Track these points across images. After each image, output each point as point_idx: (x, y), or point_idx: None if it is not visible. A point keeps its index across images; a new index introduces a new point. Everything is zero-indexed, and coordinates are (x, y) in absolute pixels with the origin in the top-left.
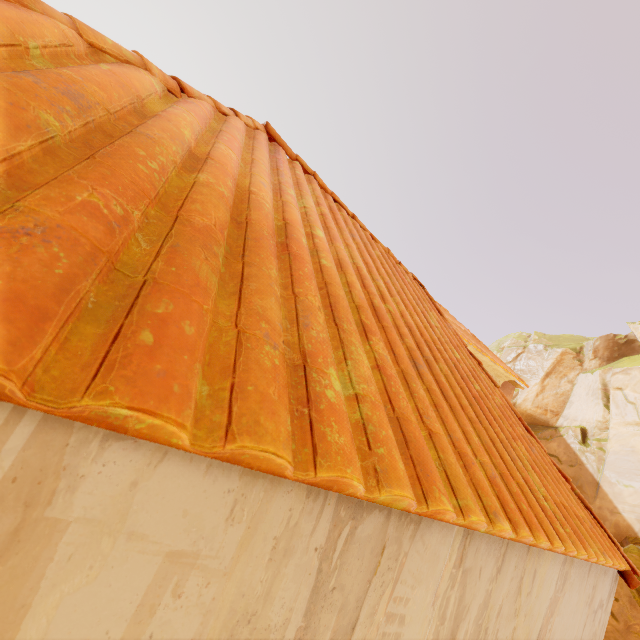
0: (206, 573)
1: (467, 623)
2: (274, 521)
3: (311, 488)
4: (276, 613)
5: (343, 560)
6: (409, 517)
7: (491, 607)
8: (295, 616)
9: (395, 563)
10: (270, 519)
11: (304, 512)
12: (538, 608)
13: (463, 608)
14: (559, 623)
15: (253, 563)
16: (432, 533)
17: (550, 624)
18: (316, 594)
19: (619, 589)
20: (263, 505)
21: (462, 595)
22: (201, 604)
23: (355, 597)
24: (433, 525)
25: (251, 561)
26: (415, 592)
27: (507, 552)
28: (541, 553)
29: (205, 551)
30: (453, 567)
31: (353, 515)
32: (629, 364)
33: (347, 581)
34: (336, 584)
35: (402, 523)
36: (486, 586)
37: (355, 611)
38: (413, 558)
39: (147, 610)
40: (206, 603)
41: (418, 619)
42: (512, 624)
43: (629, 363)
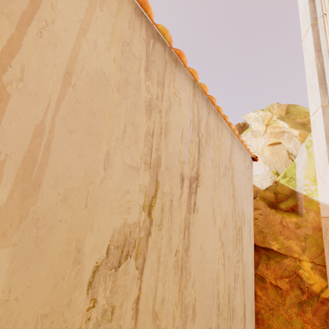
0: (109, 10)
1: (203, 125)
2: (126, 12)
3: (135, 11)
4: (136, 52)
5: (153, 53)
6: (172, 58)
7: (210, 127)
8: (143, 60)
9: (172, 73)
10: (125, 10)
11: (135, 18)
12: (226, 145)
13: (200, 117)
14: (235, 159)
15: (123, 22)
16: (182, 73)
17: (232, 156)
18: (148, 58)
19: (260, 205)
20: (121, 1)
21: (198, 111)
22: (110, 22)
23: (161, 73)
24: (181, 70)
25: (122, 21)
26: (181, 92)
27: (210, 109)
28: (222, 122)
29: (106, 0)
30: (192, 96)
31: (152, 37)
32: (246, 132)
33: (157, 63)
34: (153, 61)
35: (170, 58)
36: (206, 116)
37: (163, 79)
38: (177, 77)
39: (93, 5)
40: (111, 23)
41: (185, 105)
42: (219, 142)
43: (246, 131)
